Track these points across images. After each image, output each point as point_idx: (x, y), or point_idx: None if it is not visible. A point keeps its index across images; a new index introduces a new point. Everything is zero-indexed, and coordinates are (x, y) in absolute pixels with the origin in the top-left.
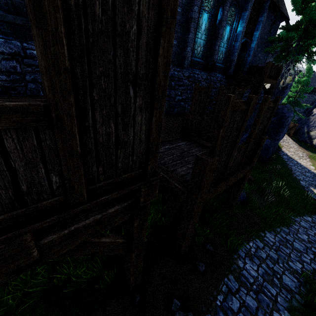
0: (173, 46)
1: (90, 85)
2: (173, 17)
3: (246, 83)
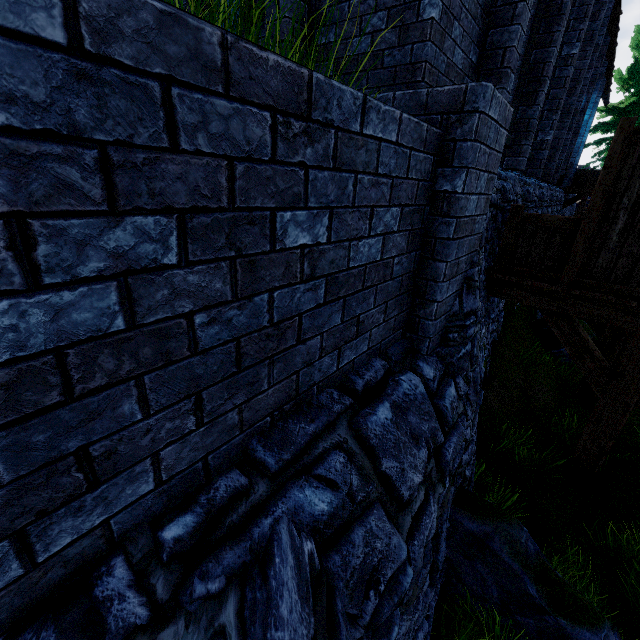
0: None
1: None
2: None
3: (568, 197)
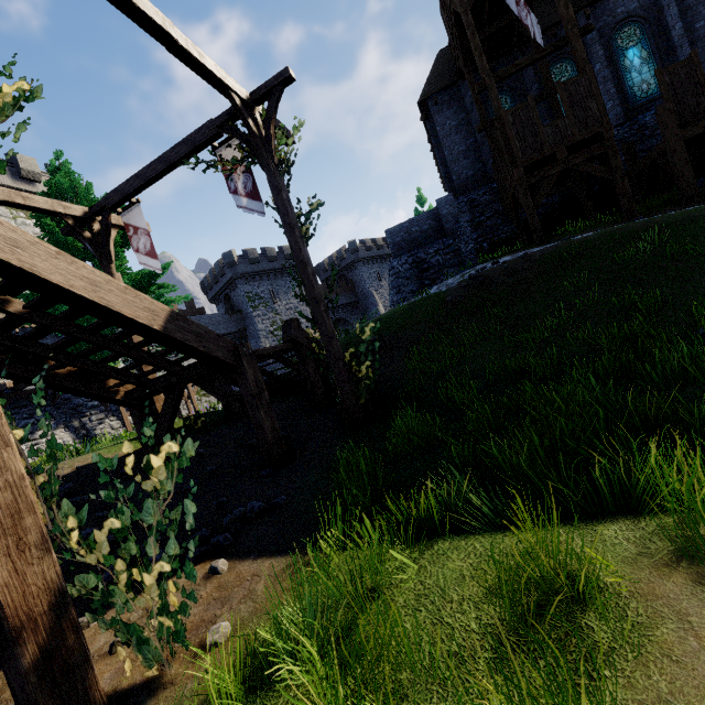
0: (596, 83)
1: (574, 107)
2: (593, 78)
3: None
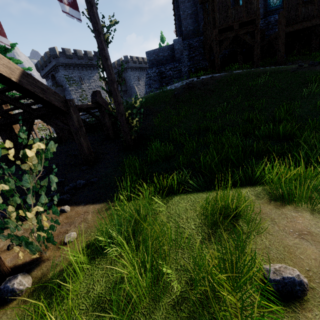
0: None
1: (246, 1)
2: None
3: None
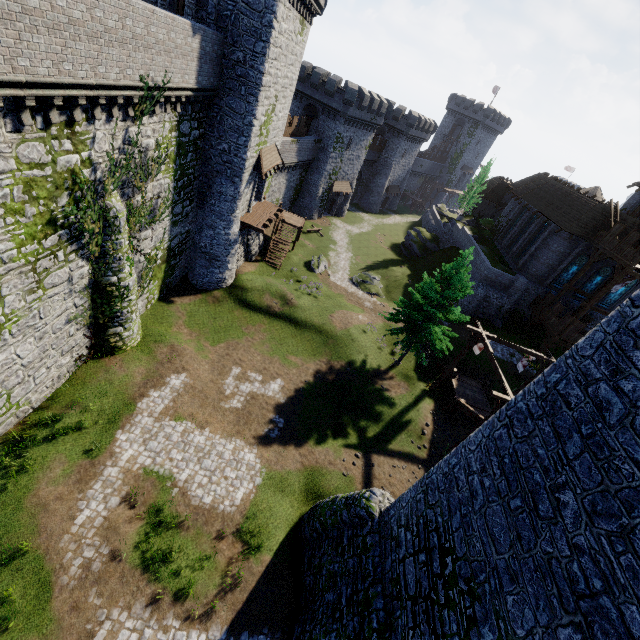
0: None
1: None
2: None
3: None
